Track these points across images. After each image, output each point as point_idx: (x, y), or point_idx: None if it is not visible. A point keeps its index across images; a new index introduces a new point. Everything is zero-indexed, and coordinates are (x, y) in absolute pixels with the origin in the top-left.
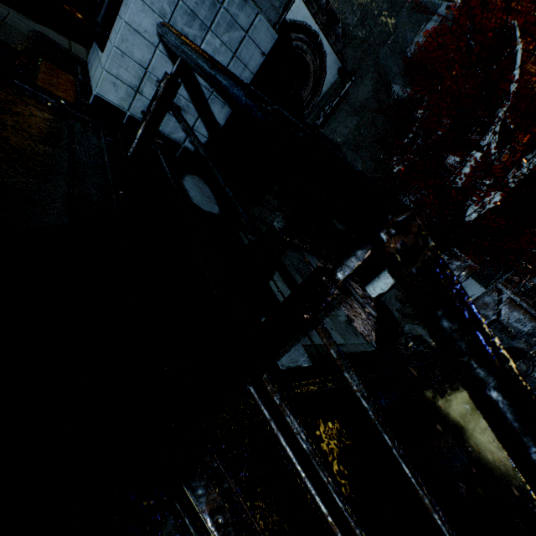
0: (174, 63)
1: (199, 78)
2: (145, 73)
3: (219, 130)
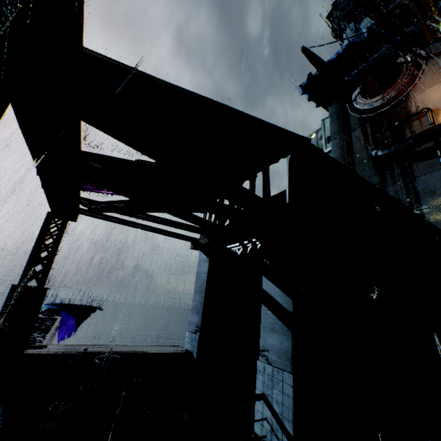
0: (268, 407)
1: (276, 410)
2: (263, 415)
3: (293, 438)
